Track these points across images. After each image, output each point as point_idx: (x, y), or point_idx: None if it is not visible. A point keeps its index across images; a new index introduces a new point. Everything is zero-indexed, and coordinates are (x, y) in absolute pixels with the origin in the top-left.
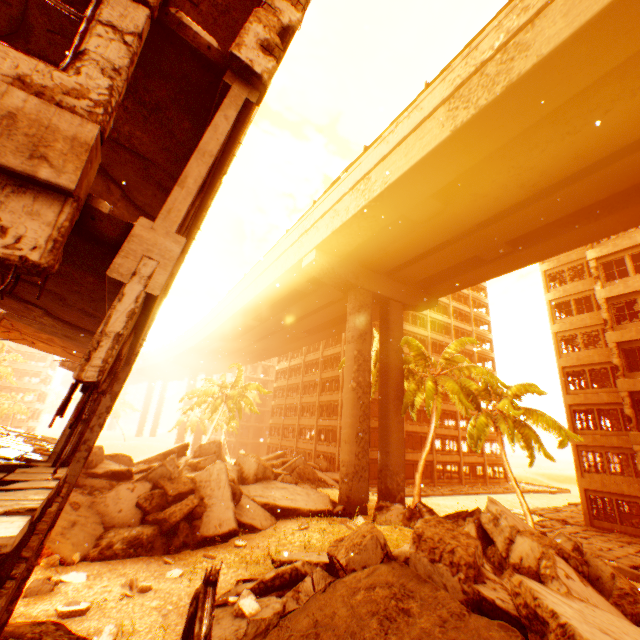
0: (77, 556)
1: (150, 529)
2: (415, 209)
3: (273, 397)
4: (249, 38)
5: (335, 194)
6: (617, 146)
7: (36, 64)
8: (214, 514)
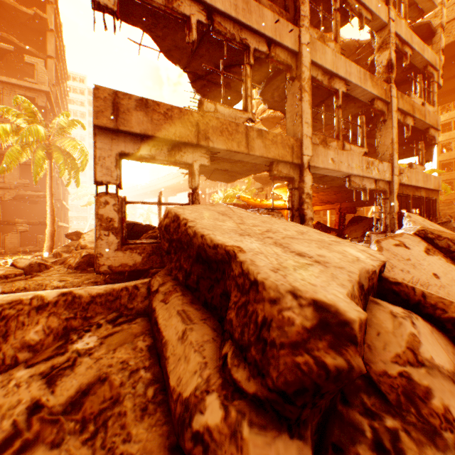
0: None
1: None
2: None
3: None
4: (439, 76)
5: None
6: None
7: (432, 108)
8: None
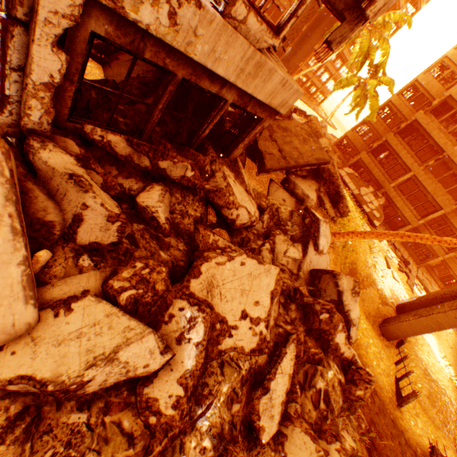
0: None
1: None
2: None
3: None
4: None
5: None
6: None
7: None
8: None
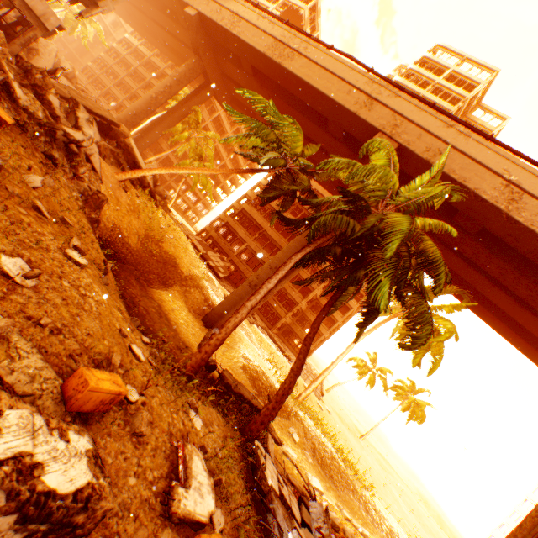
0: None
1: None
2: (245, 62)
3: (106, 52)
4: None
5: (229, 3)
6: None
7: None
8: (42, 63)
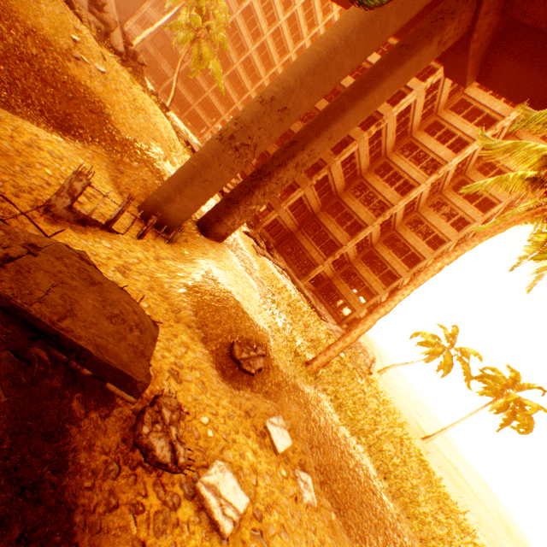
0: None
1: None
2: None
3: None
4: None
5: None
6: None
7: None
8: None
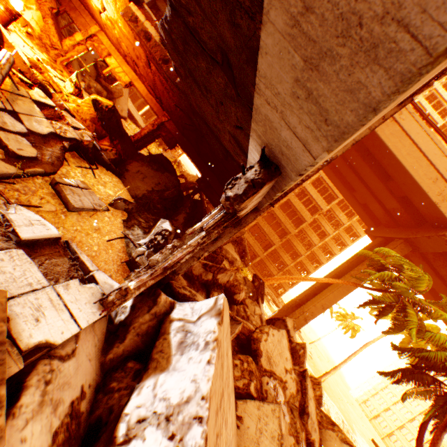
0: (83, 85)
1: (106, 93)
2: None
3: None
4: None
5: None
6: (345, 155)
7: None
8: (121, 103)
